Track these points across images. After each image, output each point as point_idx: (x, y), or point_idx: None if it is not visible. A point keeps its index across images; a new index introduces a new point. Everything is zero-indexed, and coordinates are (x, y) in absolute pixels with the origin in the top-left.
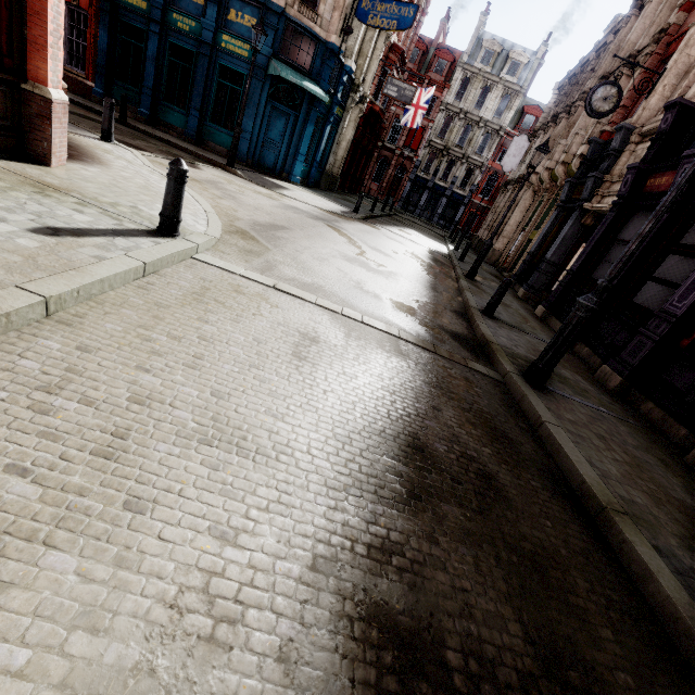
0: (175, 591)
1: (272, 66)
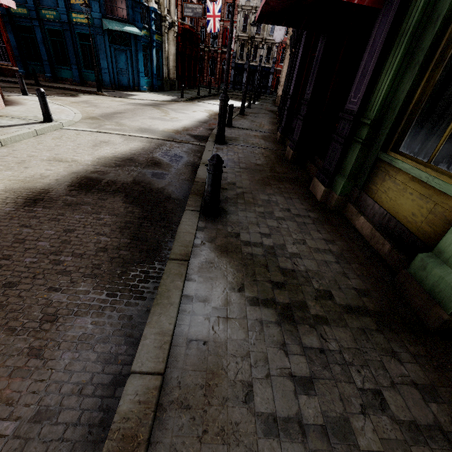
0: (33, 175)
1: (103, 24)
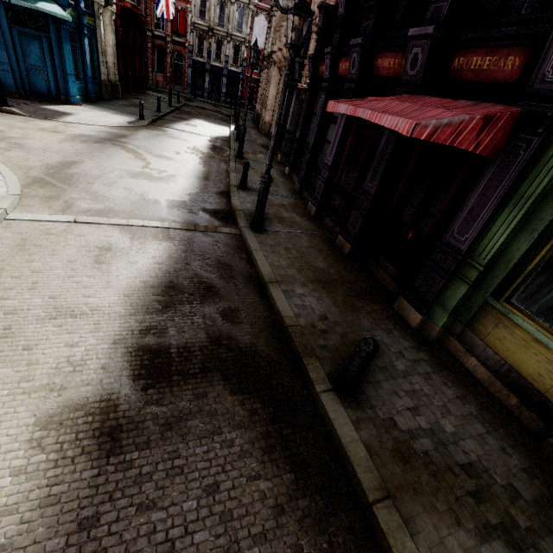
0: (56, 365)
1: None
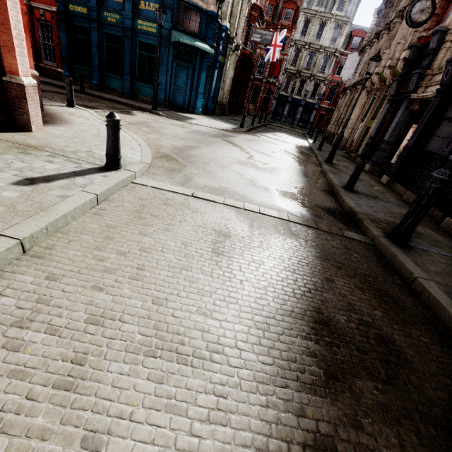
0: None
1: (172, 36)
